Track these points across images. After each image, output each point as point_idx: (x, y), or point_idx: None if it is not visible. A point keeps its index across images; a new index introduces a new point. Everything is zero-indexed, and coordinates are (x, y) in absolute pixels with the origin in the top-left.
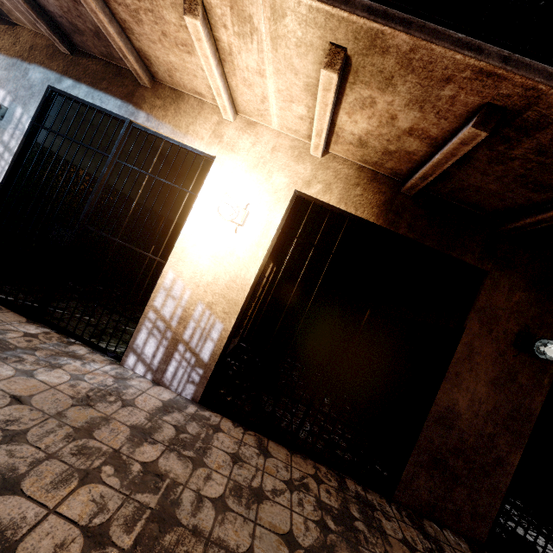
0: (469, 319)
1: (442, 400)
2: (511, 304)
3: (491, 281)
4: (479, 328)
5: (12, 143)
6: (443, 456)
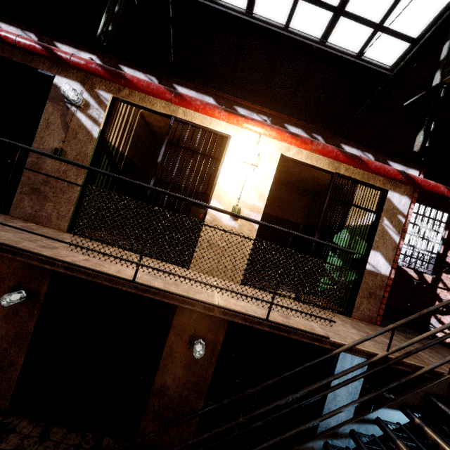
0: None
1: None
2: (12, 270)
3: None
4: None
5: None
6: None
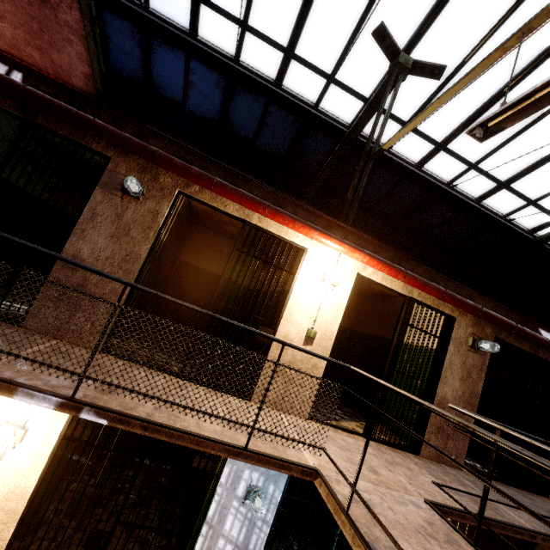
0: None
1: None
2: None
3: None
4: None
5: (268, 516)
6: None
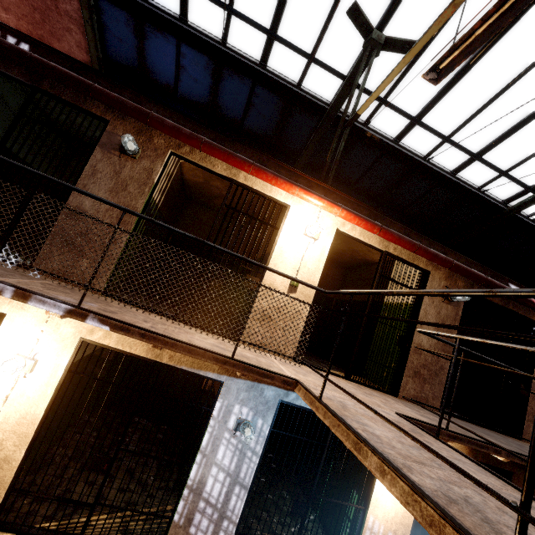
0: None
1: None
2: None
3: (516, 477)
4: None
5: (257, 448)
6: None
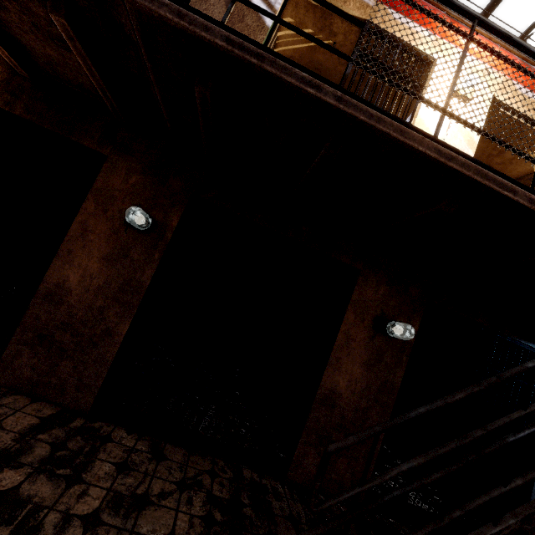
0: (85, 199)
1: (52, 277)
2: (128, 186)
3: (109, 164)
4: (94, 208)
5: None
6: (50, 332)
